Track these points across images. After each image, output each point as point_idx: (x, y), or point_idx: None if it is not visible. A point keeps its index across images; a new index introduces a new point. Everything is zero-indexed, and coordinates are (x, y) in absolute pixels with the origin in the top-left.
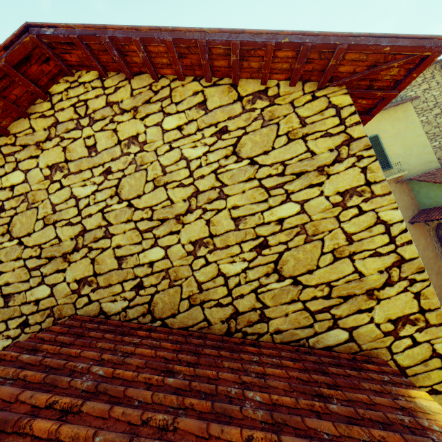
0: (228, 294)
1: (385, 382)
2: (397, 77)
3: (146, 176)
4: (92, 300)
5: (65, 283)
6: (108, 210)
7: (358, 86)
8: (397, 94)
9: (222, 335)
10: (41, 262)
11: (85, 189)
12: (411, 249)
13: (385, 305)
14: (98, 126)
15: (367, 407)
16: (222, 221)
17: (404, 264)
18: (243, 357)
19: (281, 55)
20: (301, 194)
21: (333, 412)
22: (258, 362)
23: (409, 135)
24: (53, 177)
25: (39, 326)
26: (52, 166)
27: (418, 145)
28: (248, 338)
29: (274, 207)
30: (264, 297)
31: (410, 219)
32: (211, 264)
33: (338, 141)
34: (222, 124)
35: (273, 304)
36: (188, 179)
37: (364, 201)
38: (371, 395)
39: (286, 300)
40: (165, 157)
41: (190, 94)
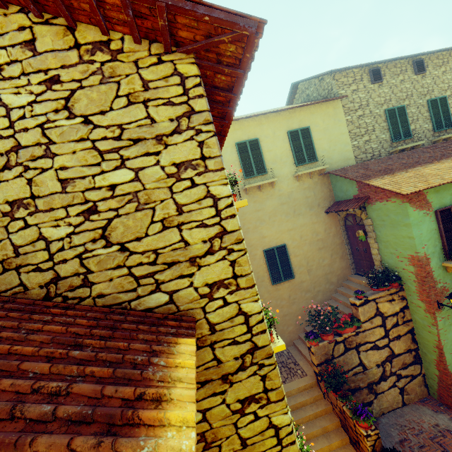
0: (50, 259)
1: (168, 334)
2: (237, 54)
3: None
4: None
5: None
6: None
7: (209, 58)
8: (243, 74)
9: (40, 300)
10: None
11: None
12: (234, 222)
13: (204, 271)
14: None
15: (116, 352)
16: (47, 182)
17: (225, 236)
18: (33, 317)
19: (109, 1)
20: (137, 161)
21: (70, 357)
22: (48, 322)
23: (336, 132)
24: None
25: None
26: None
27: (342, 142)
28: (68, 302)
29: (107, 172)
30: (89, 262)
31: (326, 210)
32: (32, 227)
33: (179, 112)
34: (54, 72)
35: (98, 270)
36: (8, 130)
37: (197, 174)
38: (138, 343)
39: (112, 265)
40: None
41: (14, 27)
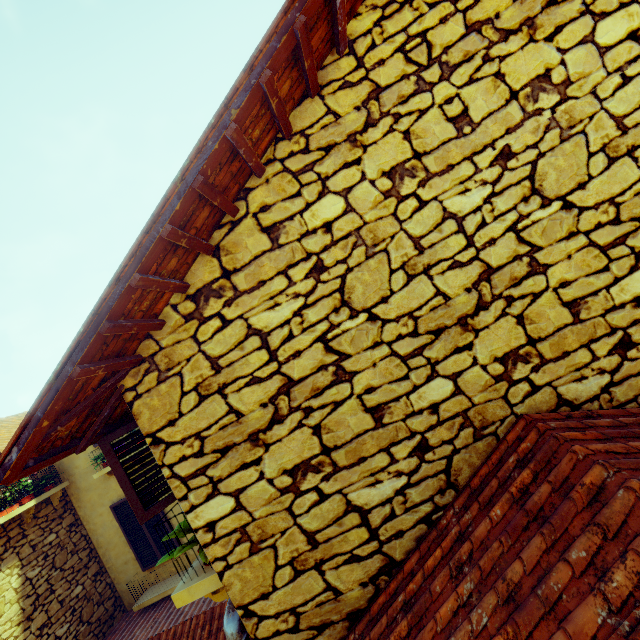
0: None
1: None
2: None
3: (586, 145)
4: (536, 385)
5: (478, 367)
6: (525, 225)
7: None
8: None
9: None
10: (421, 341)
11: (469, 197)
12: None
13: None
14: (461, 76)
15: None
16: None
17: None
18: None
19: None
20: None
21: None
22: None
23: None
24: (399, 190)
25: (450, 446)
26: (392, 172)
27: None
28: None
29: None
30: None
31: None
32: None
33: None
34: None
35: None
36: None
37: None
38: None
39: None
40: (616, 99)
41: None
